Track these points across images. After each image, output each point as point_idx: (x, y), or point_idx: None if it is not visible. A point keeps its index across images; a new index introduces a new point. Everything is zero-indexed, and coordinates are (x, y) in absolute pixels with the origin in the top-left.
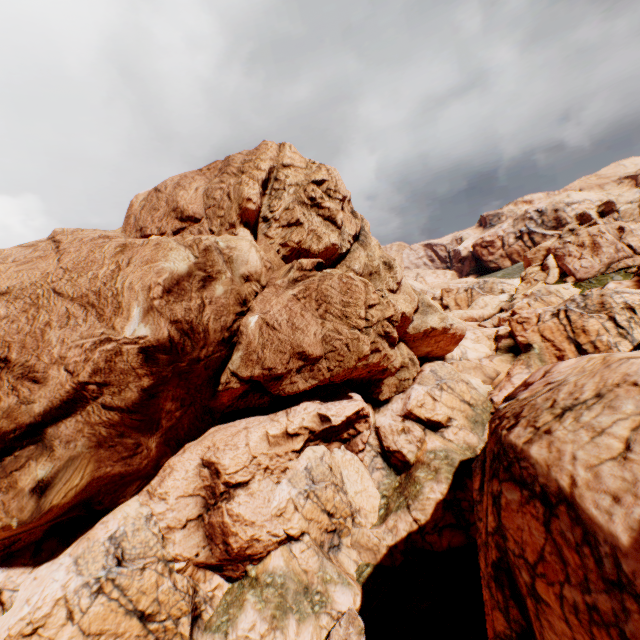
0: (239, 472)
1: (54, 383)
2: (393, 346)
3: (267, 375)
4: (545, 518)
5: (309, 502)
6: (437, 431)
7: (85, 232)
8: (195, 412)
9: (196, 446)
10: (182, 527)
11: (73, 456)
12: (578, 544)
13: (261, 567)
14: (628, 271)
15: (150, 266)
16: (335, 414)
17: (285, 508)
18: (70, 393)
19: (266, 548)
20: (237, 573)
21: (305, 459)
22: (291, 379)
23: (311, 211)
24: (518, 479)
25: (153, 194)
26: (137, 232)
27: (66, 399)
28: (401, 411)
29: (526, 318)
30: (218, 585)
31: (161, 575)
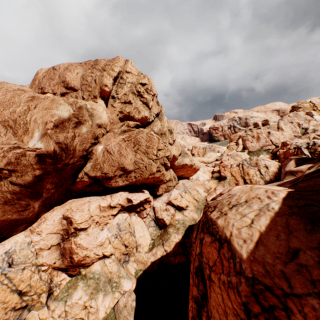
0: (83, 223)
1: None
2: (167, 170)
3: (104, 176)
4: (219, 248)
5: (117, 240)
6: (181, 211)
7: (9, 84)
8: (62, 191)
9: (60, 208)
10: (48, 249)
11: None
12: (229, 258)
13: (88, 270)
14: (269, 151)
15: (48, 111)
16: (135, 199)
17: (104, 242)
18: None
19: (92, 261)
20: (75, 272)
21: (117, 219)
22: (116, 180)
23: (137, 98)
24: (211, 232)
25: (51, 70)
26: (39, 89)
27: None
28: (166, 200)
29: (226, 165)
30: (64, 278)
31: (33, 272)
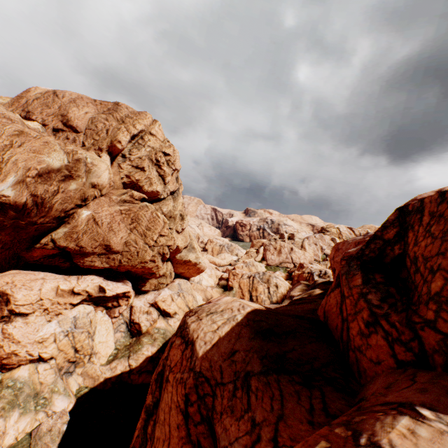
0: (25, 306)
1: None
2: (164, 262)
3: (78, 250)
4: (184, 350)
5: (66, 339)
6: (166, 318)
7: None
8: (7, 255)
9: None
10: None
11: None
12: (189, 358)
13: (8, 375)
14: (286, 269)
15: (36, 155)
16: (111, 289)
17: (47, 338)
18: None
19: (20, 362)
20: None
21: (77, 311)
22: (93, 258)
23: (154, 167)
24: (183, 335)
25: (51, 94)
26: (23, 111)
27: None
28: (151, 301)
29: (237, 273)
30: None
31: None
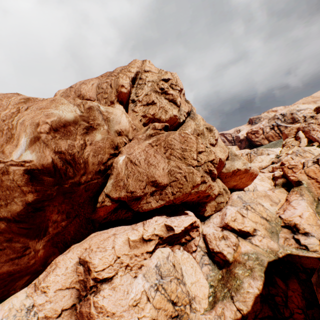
0: (105, 270)
1: None
2: (214, 180)
3: (130, 196)
4: None
5: (158, 294)
6: (246, 238)
7: None
8: (80, 222)
9: (77, 247)
10: (57, 316)
11: None
12: None
13: None
14: None
15: (42, 111)
16: (177, 225)
17: (140, 299)
18: None
19: None
20: None
21: (155, 258)
22: (146, 200)
23: (161, 96)
24: None
25: (68, 89)
26: None
27: None
28: (220, 224)
29: (294, 165)
30: None
31: None
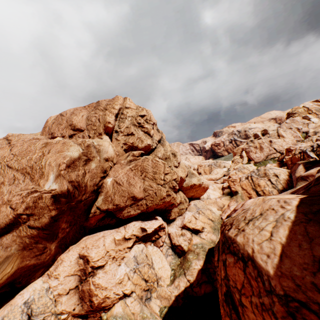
0: (99, 260)
1: (3, 214)
2: (176, 193)
3: (115, 208)
4: (243, 268)
5: (135, 274)
6: (197, 234)
7: (24, 135)
8: (76, 228)
9: (76, 247)
10: (66, 293)
11: (8, 255)
12: (256, 277)
13: (109, 313)
14: (274, 159)
15: (60, 154)
16: (149, 227)
17: (123, 279)
18: (11, 220)
19: (112, 302)
20: (96, 318)
21: (134, 251)
22: (127, 210)
23: (138, 129)
24: (233, 252)
25: (59, 117)
26: (49, 135)
27: (8, 223)
28: (180, 225)
29: (235, 179)
30: None
31: None
